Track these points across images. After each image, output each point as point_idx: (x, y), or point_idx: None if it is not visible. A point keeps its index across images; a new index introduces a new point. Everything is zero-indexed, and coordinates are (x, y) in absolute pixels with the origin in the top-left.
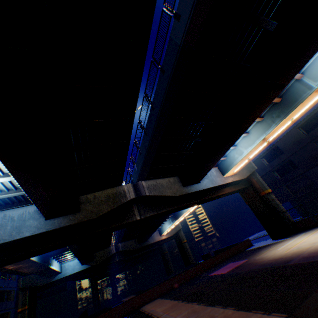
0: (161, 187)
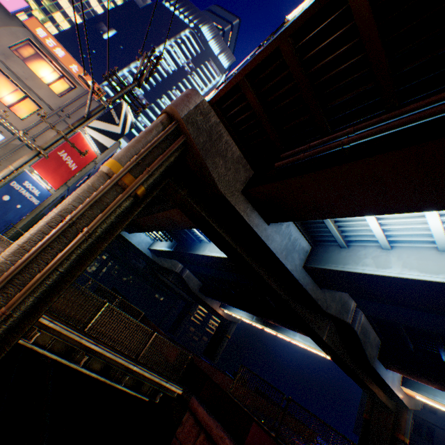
0: (367, 337)
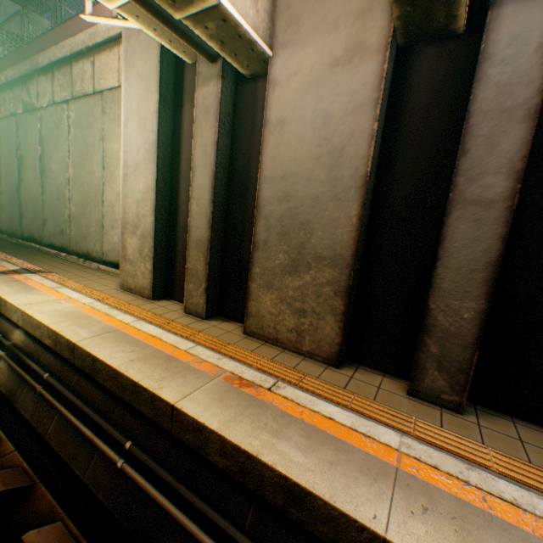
0: None
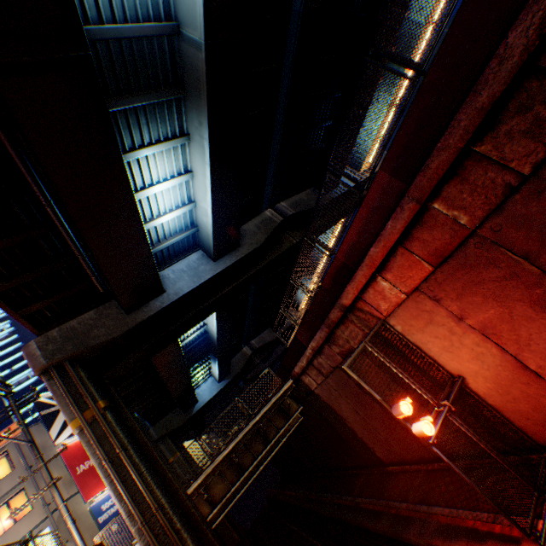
0: (303, 202)
